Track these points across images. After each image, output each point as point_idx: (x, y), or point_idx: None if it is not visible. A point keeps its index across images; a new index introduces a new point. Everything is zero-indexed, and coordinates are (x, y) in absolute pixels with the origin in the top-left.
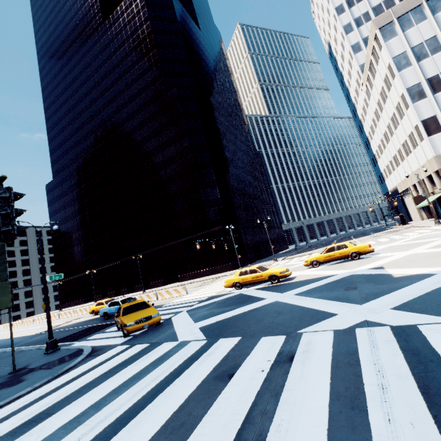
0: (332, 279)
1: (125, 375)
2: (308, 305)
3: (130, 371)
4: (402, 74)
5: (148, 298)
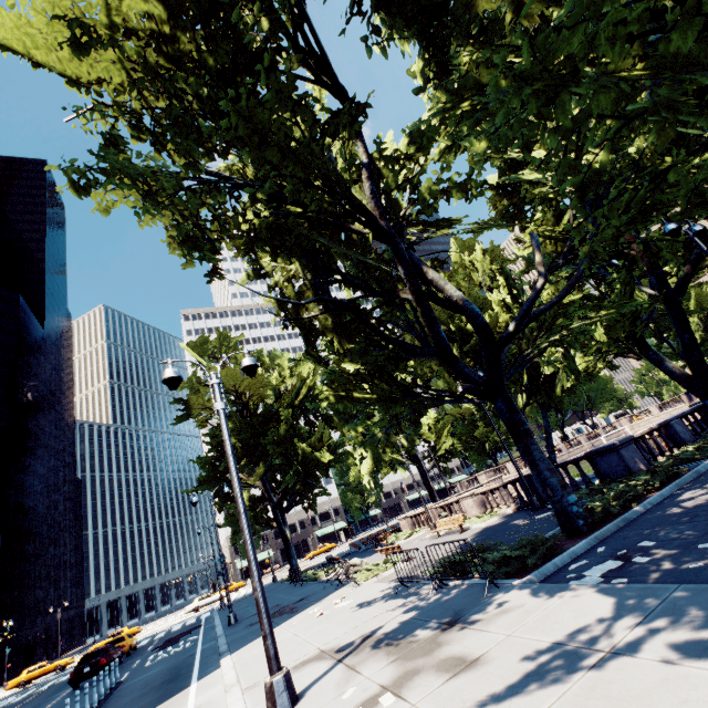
0: None
1: None
2: None
3: None
4: None
5: None
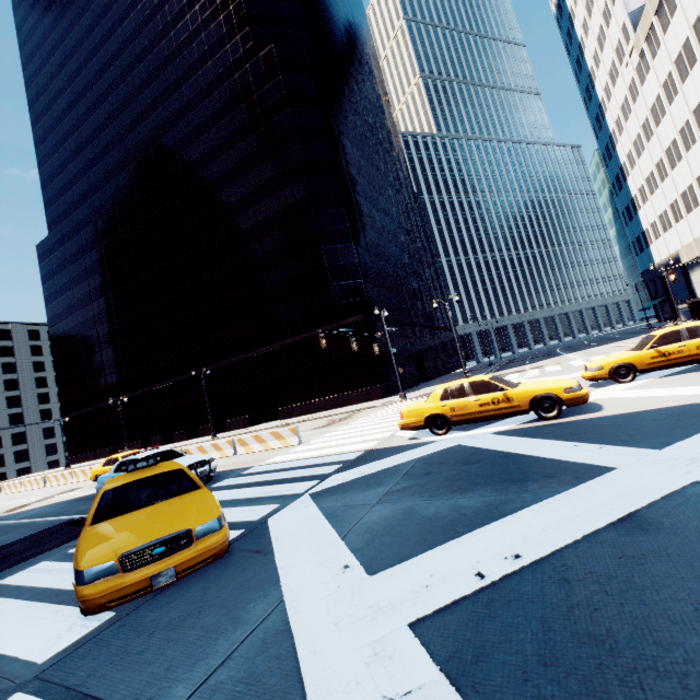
0: None
1: None
2: None
3: None
4: None
5: (216, 450)
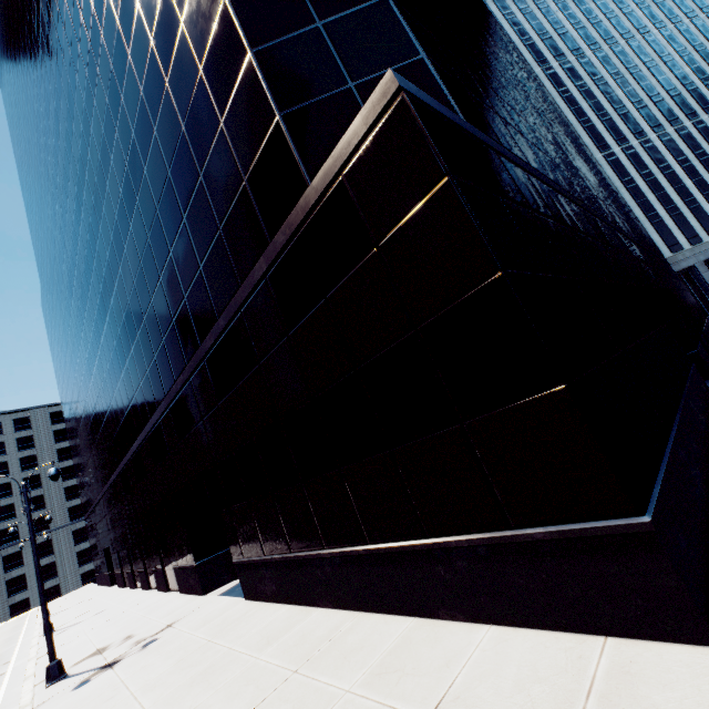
0: None
1: None
2: None
3: None
4: None
5: None
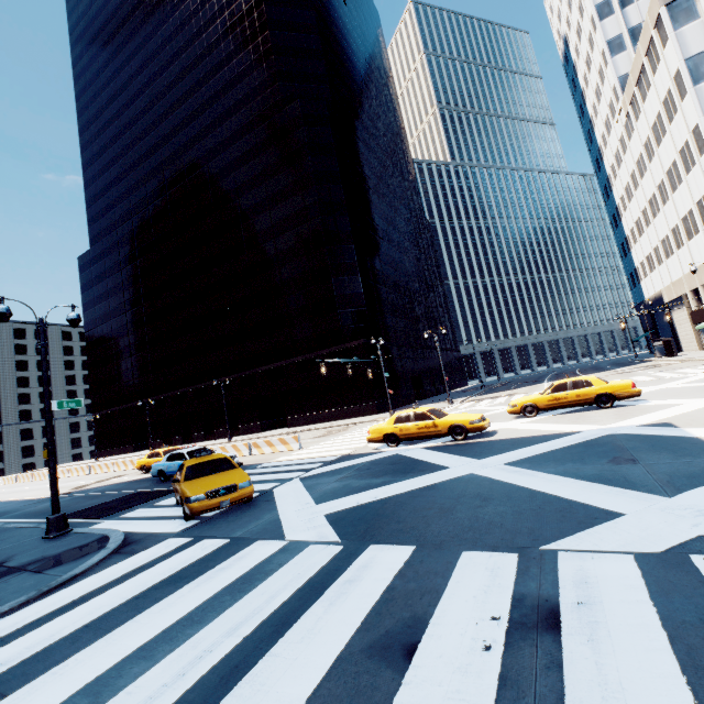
0: (574, 440)
1: (173, 611)
2: (543, 488)
3: (184, 602)
4: (699, 89)
5: (235, 450)
